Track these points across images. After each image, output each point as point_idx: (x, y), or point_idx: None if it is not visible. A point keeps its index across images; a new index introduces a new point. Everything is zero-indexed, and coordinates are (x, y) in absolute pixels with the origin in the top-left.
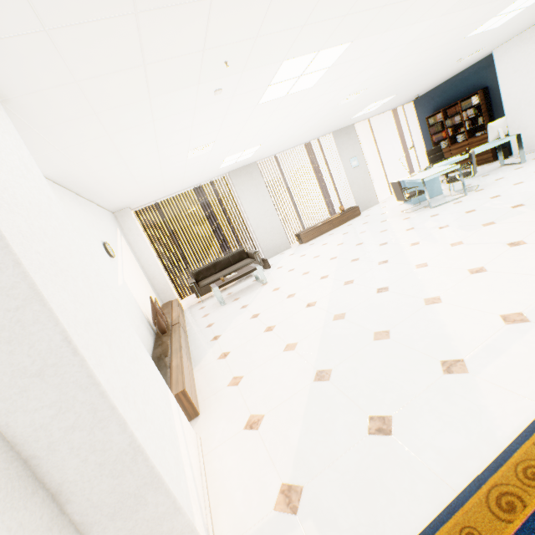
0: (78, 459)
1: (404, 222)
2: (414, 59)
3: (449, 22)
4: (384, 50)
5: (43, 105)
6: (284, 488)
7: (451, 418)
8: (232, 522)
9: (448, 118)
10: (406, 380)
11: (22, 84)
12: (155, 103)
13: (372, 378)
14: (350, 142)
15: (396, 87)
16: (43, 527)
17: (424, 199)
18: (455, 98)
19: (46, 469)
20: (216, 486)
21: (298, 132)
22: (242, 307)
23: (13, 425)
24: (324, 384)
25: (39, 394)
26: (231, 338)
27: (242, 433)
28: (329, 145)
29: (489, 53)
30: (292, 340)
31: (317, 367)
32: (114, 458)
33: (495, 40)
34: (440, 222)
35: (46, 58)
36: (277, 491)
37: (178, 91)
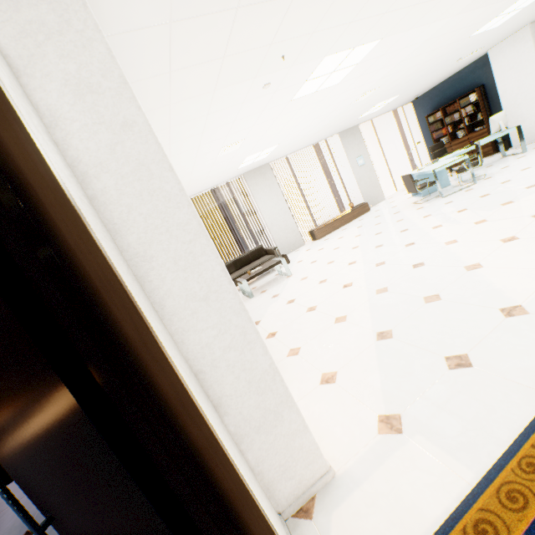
0: (232, 376)
1: (419, 211)
2: (423, 58)
3: (460, 21)
4: (403, 48)
5: (137, 95)
6: (382, 418)
7: (525, 347)
8: (340, 448)
9: (447, 115)
10: (471, 327)
11: (132, 73)
12: (217, 96)
13: (436, 330)
14: (356, 142)
15: (402, 86)
16: (220, 425)
17: (433, 191)
18: (452, 96)
19: (209, 383)
20: (311, 427)
21: (311, 132)
22: (273, 296)
23: (186, 343)
24: (389, 341)
25: (205, 317)
26: (272, 321)
27: (320, 387)
28: (336, 146)
29: (484, 53)
30: (340, 314)
31: (375, 330)
32: (259, 377)
33: (491, 40)
34: (456, 207)
35: (159, 48)
36: (376, 421)
37: (237, 84)
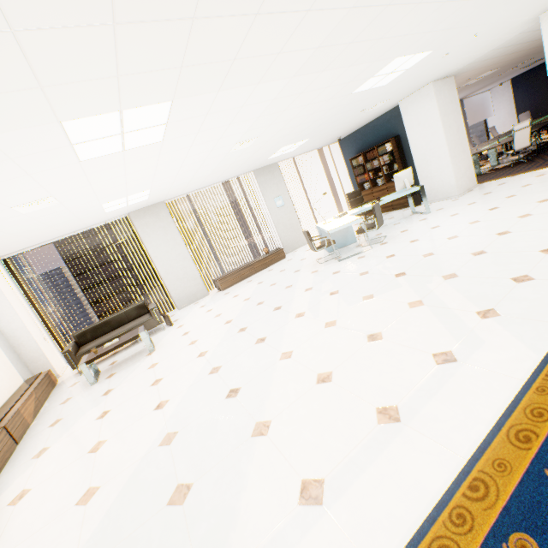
0: None
1: (309, 277)
2: (299, 112)
3: (313, 81)
4: (241, 106)
5: None
6: None
7: None
8: None
9: (368, 161)
10: None
11: None
12: None
13: None
14: (274, 181)
15: (302, 133)
16: None
17: (339, 246)
18: (373, 142)
19: None
20: None
21: (198, 175)
22: (105, 392)
23: None
24: None
25: None
26: (52, 457)
27: None
28: (253, 183)
29: (396, 104)
30: (98, 480)
31: None
32: None
33: (393, 94)
34: (335, 285)
35: None
36: None
37: None
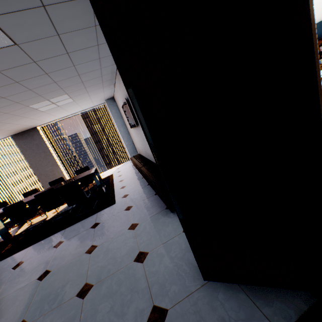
0: None
1: None
2: None
3: None
4: None
5: None
6: None
7: None
8: None
9: None
10: None
11: None
12: None
13: None
14: None
15: None
16: None
17: None
18: (321, 34)
19: None
20: None
21: None
22: None
23: None
24: None
25: None
26: None
27: None
28: None
29: None
30: None
31: None
32: None
33: None
34: None
35: None
36: None
37: None
